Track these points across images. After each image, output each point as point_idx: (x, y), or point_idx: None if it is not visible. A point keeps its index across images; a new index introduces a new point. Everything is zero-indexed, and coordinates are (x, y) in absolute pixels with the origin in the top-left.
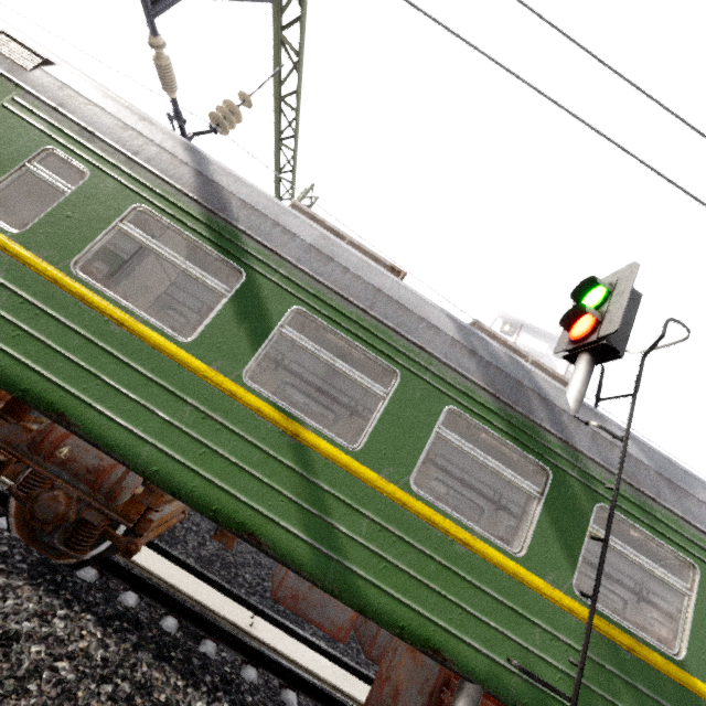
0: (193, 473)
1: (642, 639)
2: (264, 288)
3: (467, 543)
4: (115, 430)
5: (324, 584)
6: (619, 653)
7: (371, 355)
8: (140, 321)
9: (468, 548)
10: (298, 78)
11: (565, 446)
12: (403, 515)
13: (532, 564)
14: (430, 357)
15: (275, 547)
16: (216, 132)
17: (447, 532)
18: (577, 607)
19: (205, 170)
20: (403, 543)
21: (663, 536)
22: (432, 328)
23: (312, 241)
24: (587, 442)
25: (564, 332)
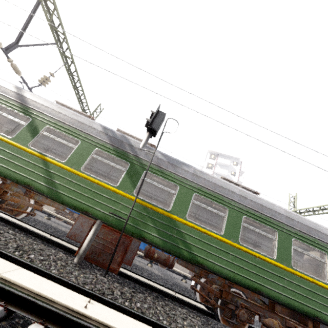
0: (11, 171)
1: (156, 206)
2: (37, 122)
3: (98, 183)
4: None
5: (51, 196)
6: (148, 210)
7: (71, 137)
8: None
9: (98, 185)
10: (74, 66)
11: (135, 157)
12: (78, 178)
13: (120, 188)
14: (91, 136)
15: (35, 188)
16: (41, 86)
17: (92, 181)
18: (134, 198)
19: (21, 93)
20: (77, 185)
21: (167, 179)
22: (93, 128)
23: (55, 109)
24: (143, 155)
25: None
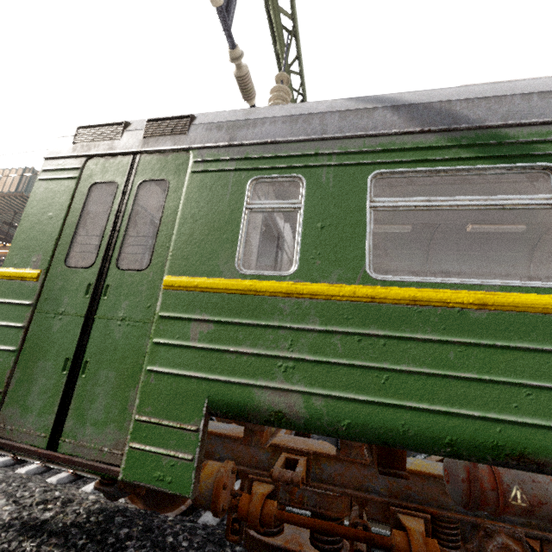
0: None
1: None
2: None
3: None
4: None
5: None
6: None
7: None
8: (495, 290)
9: None
10: (297, 41)
11: None
12: None
13: None
14: None
15: None
16: None
17: None
18: None
19: (393, 102)
20: None
21: None
22: None
23: None
24: None
25: None
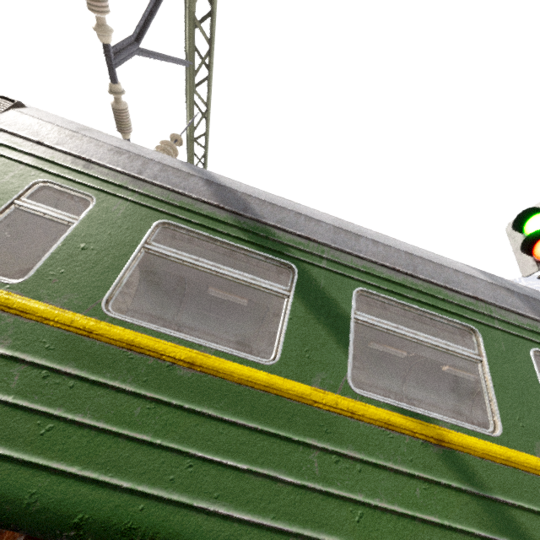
0: None
1: None
2: (318, 277)
3: None
4: (237, 535)
5: None
6: None
7: (442, 318)
8: (210, 353)
9: None
10: (207, 123)
11: None
12: None
13: None
14: (486, 305)
15: None
16: None
17: None
18: None
19: (211, 178)
20: None
21: None
22: (468, 277)
23: (333, 222)
24: None
25: (520, 258)
